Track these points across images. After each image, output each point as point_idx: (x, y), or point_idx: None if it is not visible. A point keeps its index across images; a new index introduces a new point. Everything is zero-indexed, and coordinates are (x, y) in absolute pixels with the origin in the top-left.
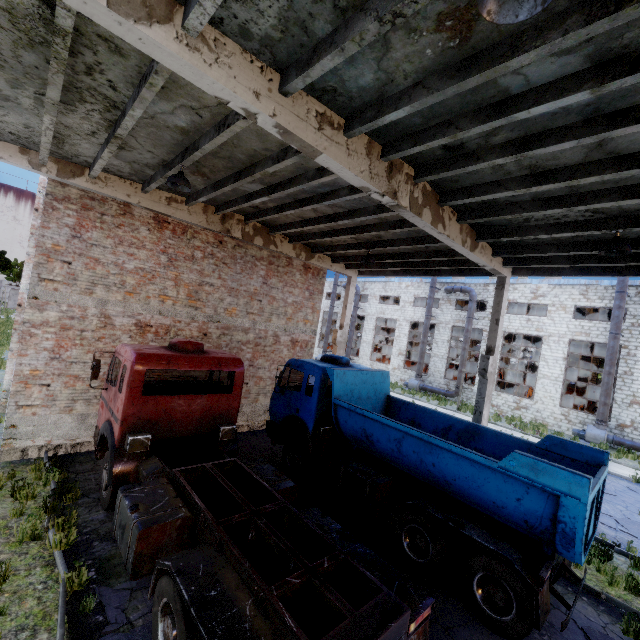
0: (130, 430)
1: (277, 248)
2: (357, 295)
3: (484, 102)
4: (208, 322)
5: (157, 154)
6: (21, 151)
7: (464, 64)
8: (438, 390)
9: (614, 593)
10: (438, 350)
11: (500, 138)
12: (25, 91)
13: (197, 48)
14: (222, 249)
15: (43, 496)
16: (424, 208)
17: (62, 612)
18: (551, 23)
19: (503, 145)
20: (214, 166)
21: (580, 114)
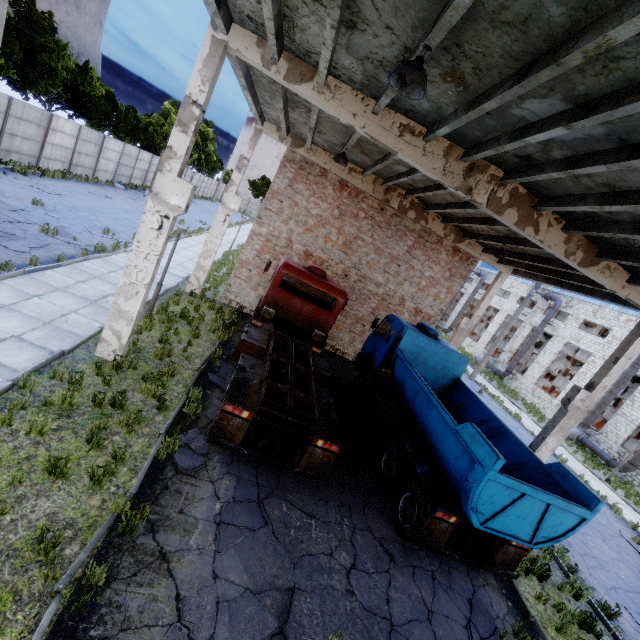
0: (267, 304)
1: (427, 224)
2: (553, 309)
3: (516, 125)
4: (351, 267)
5: (338, 138)
6: (277, 130)
7: (472, 102)
8: (600, 452)
9: (552, 634)
10: (630, 410)
11: (557, 154)
12: (275, 101)
13: (323, 92)
14: (381, 215)
15: (226, 322)
16: (509, 208)
17: (207, 357)
18: (504, 82)
19: (561, 161)
20: (370, 150)
21: (610, 141)
